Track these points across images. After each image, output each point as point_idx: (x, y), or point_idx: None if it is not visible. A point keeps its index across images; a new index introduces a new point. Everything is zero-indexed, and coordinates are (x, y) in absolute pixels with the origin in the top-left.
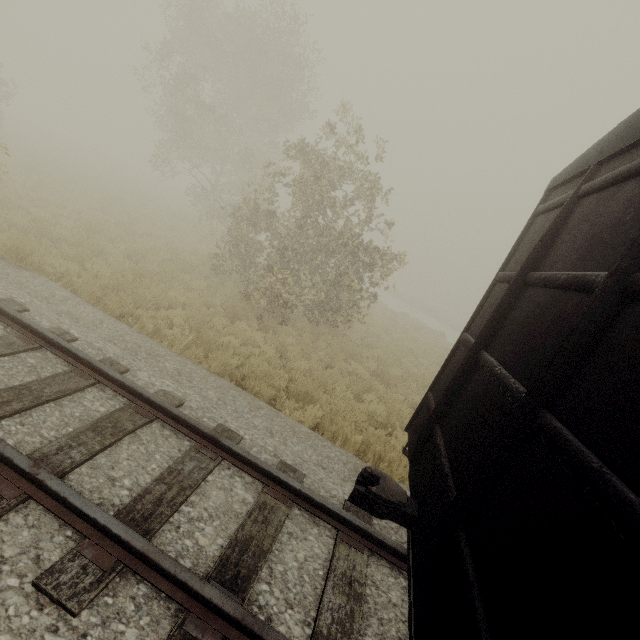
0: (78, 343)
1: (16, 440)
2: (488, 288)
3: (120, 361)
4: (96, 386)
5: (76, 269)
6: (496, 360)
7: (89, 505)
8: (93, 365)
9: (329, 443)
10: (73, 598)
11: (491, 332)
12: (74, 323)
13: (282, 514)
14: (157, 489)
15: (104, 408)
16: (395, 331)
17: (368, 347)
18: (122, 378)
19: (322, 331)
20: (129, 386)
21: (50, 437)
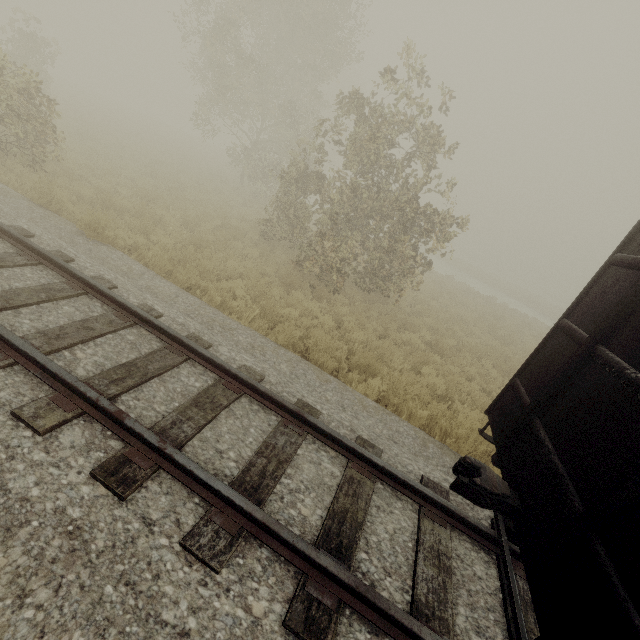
0: (164, 319)
1: (136, 414)
2: (598, 271)
3: (202, 336)
4: (188, 362)
5: (143, 241)
6: (623, 360)
7: (212, 478)
8: (184, 342)
9: (396, 417)
10: (214, 558)
11: (612, 326)
12: (155, 298)
13: (368, 488)
14: (259, 462)
15: (199, 383)
16: (443, 297)
17: (418, 315)
18: (210, 355)
19: (372, 299)
20: (218, 363)
21: (162, 411)
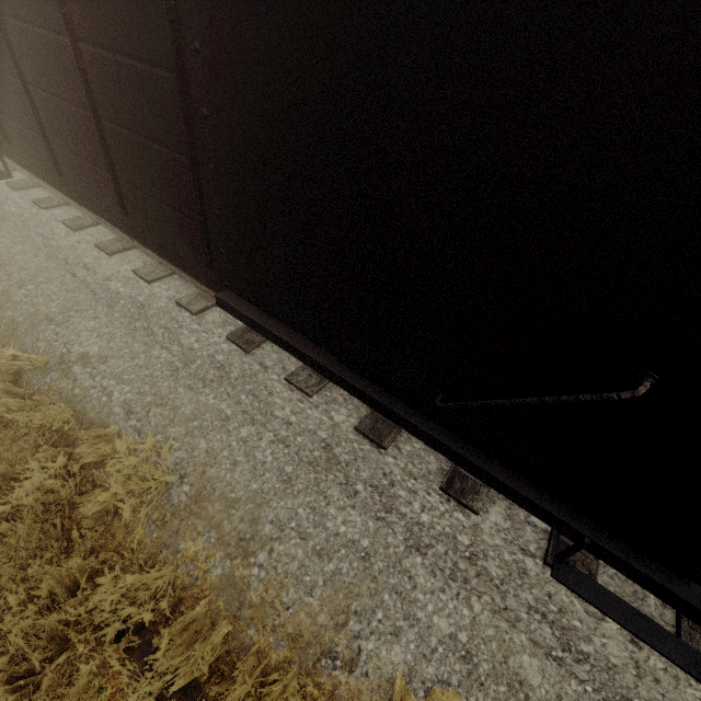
0: None
1: None
2: None
3: None
4: None
5: None
6: None
7: None
8: None
9: None
10: None
11: None
12: None
13: None
14: None
15: None
16: None
17: None
18: None
19: None
20: None
21: None
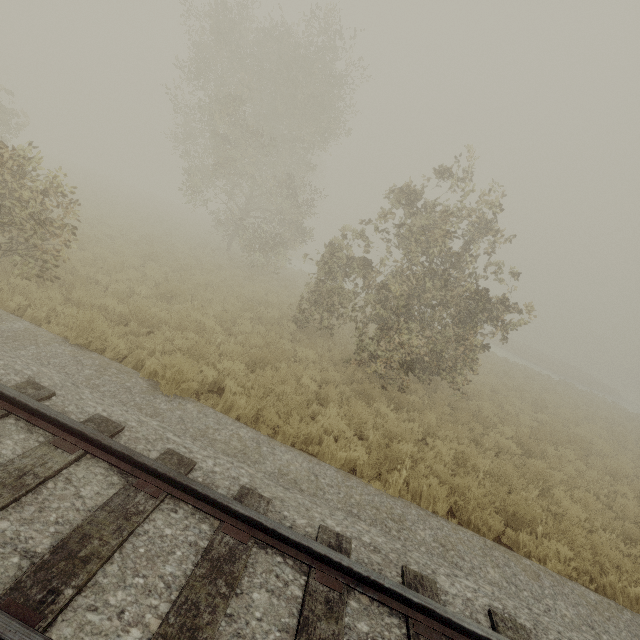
0: (354, 548)
1: None
2: None
3: (410, 565)
4: None
5: (213, 374)
6: None
7: None
8: (437, 614)
9: (627, 612)
10: None
11: None
12: (307, 497)
13: None
14: None
15: None
16: None
17: (468, 396)
18: (482, 630)
19: (426, 386)
20: None
21: None
